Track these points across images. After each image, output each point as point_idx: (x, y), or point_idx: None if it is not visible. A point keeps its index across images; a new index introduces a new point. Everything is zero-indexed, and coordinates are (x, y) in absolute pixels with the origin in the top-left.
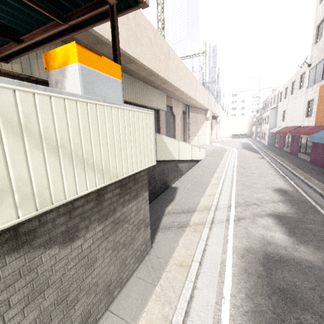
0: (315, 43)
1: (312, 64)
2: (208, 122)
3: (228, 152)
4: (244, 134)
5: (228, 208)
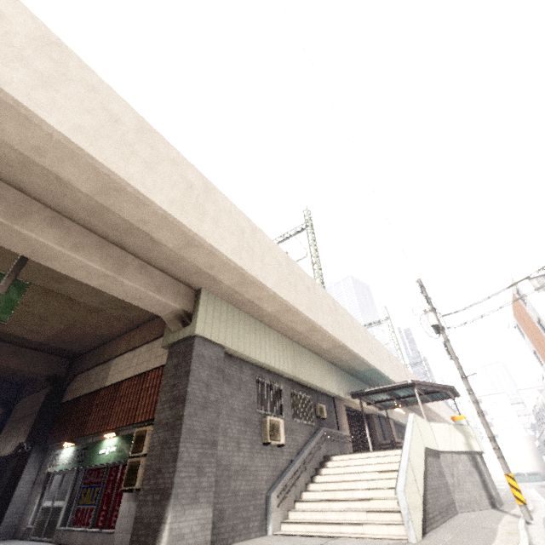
0: (541, 365)
1: None
2: None
3: (520, 489)
4: (536, 473)
5: (539, 501)
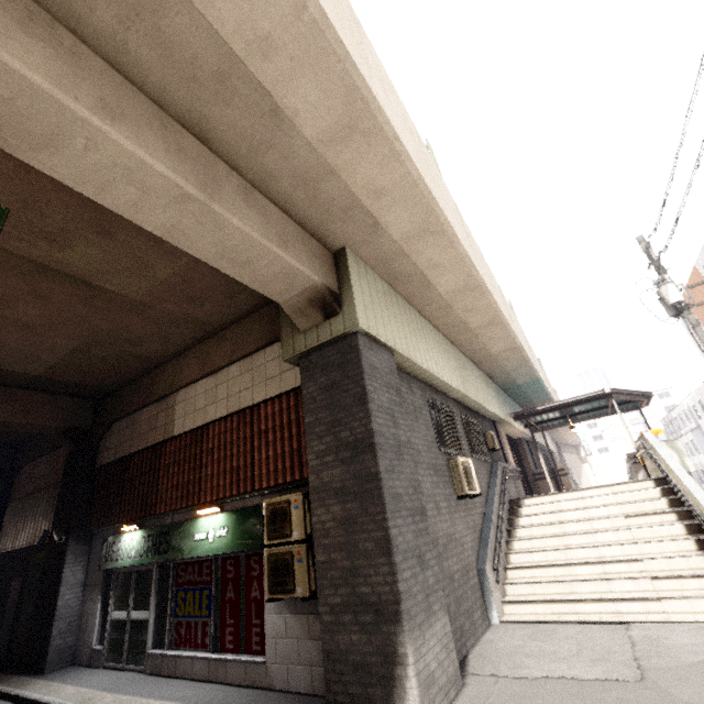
0: None
1: None
2: (587, 465)
3: None
4: None
5: None
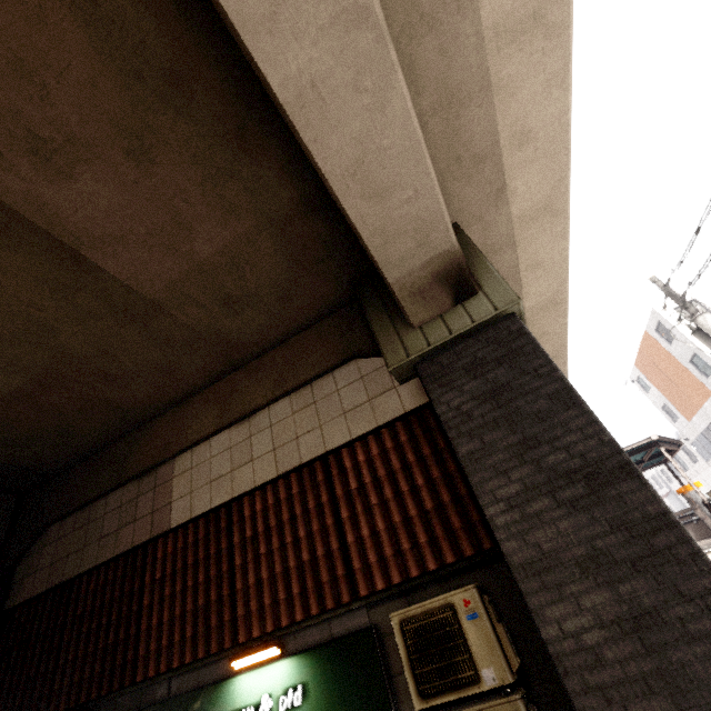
0: (673, 421)
1: (687, 438)
2: None
3: None
4: None
5: None
